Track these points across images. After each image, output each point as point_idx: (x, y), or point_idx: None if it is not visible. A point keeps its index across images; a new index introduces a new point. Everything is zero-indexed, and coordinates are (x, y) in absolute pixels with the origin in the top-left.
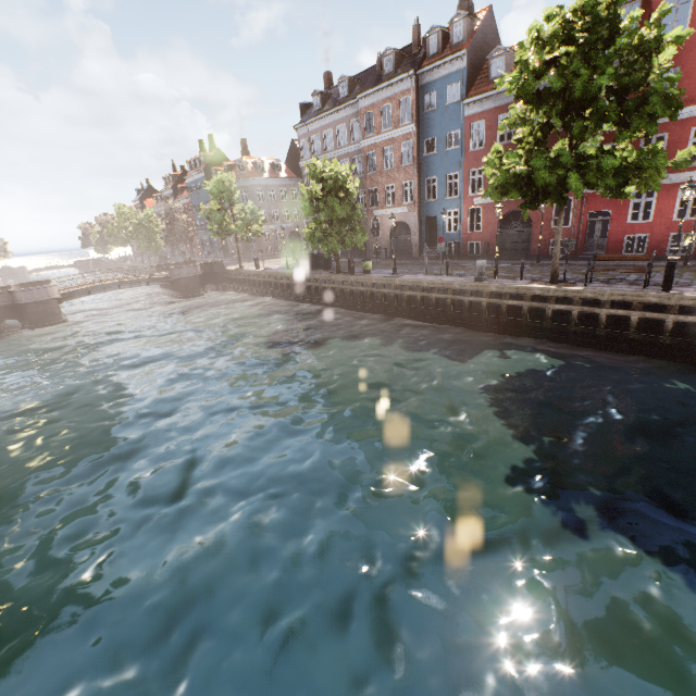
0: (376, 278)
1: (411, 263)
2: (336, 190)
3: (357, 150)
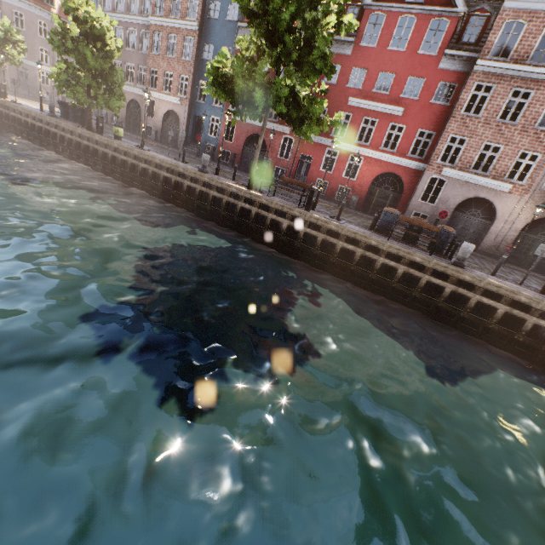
0: (118, 143)
1: (172, 150)
2: (93, 39)
3: (146, 25)
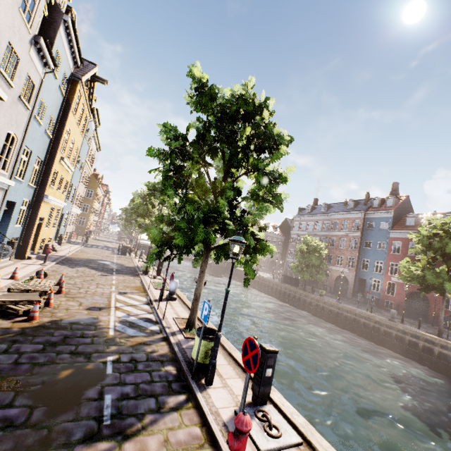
0: (327, 300)
1: (346, 300)
2: (314, 251)
3: (324, 234)
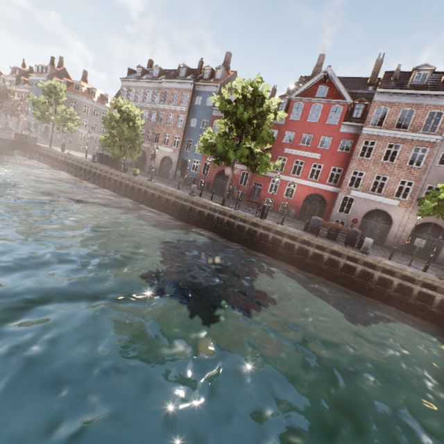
0: (138, 178)
1: (167, 181)
2: (128, 121)
3: (154, 108)
